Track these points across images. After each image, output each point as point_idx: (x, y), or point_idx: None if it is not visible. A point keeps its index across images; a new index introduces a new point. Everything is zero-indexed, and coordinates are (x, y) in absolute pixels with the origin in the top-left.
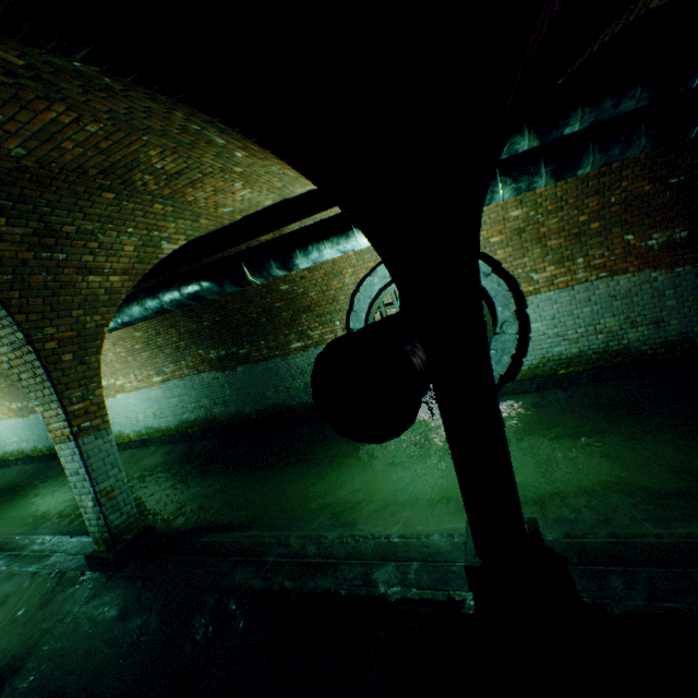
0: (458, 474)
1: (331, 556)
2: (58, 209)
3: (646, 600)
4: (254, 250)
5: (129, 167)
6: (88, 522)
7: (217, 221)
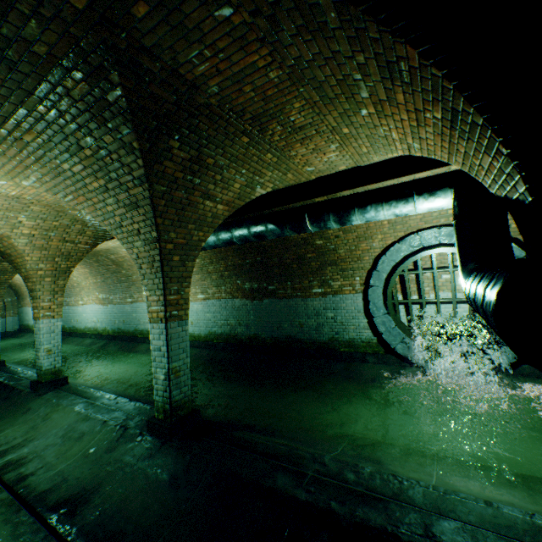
0: None
1: (375, 490)
2: (210, 144)
3: None
4: (317, 204)
5: (272, 116)
6: (155, 392)
7: (297, 178)
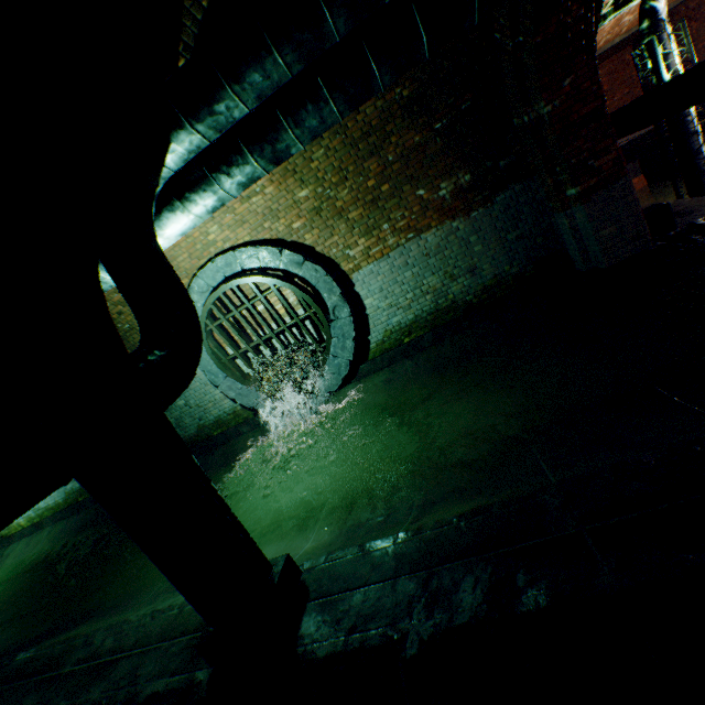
0: (151, 558)
1: (119, 650)
2: None
3: (347, 634)
4: None
5: None
6: None
7: None
